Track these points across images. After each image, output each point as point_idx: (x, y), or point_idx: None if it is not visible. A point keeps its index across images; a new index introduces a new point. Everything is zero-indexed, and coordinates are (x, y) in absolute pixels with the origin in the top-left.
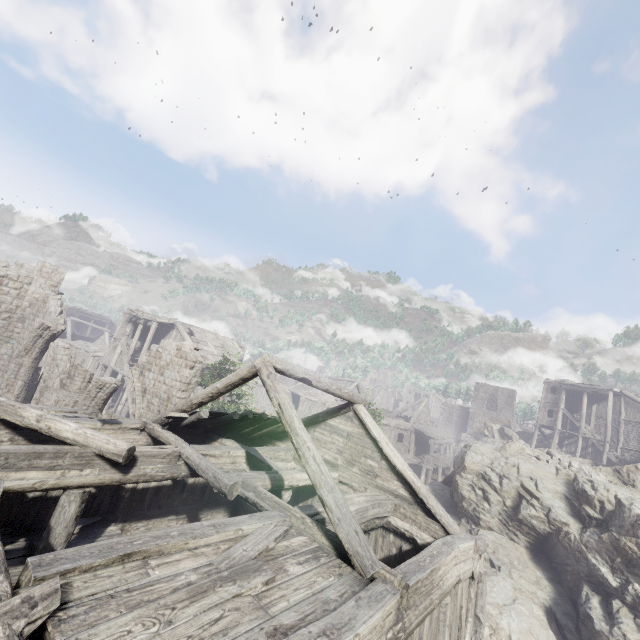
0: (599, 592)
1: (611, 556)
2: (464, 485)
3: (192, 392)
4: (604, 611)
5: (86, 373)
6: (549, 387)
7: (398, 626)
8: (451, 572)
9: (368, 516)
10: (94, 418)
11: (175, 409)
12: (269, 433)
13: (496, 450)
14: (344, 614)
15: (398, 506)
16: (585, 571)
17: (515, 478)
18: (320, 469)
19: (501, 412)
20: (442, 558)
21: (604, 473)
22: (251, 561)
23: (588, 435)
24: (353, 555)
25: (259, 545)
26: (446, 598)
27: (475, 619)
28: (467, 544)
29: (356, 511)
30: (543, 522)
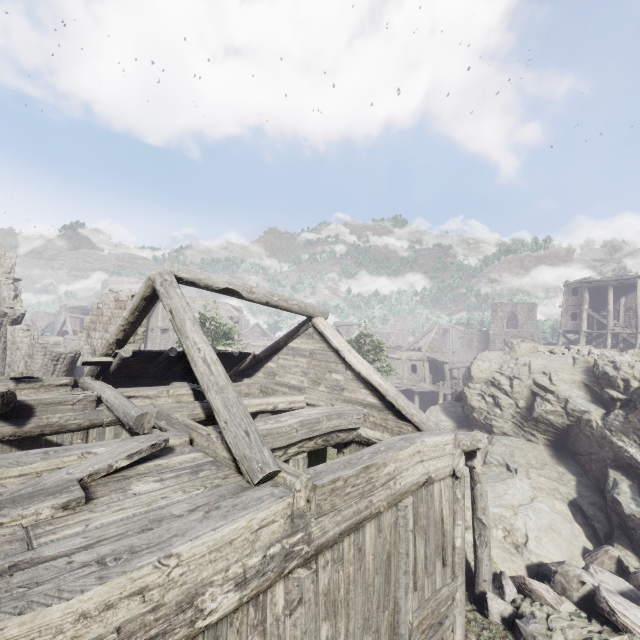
0: (629, 475)
1: (639, 435)
2: (473, 396)
3: (142, 343)
4: (635, 494)
5: (45, 350)
6: (570, 289)
7: (295, 538)
8: (412, 470)
9: (323, 429)
10: (9, 380)
11: (98, 355)
12: (236, 372)
13: (505, 354)
14: (168, 531)
15: (367, 415)
16: (611, 457)
17: (526, 377)
18: (210, 370)
19: (523, 328)
20: (389, 453)
21: (631, 356)
22: (56, 483)
23: (617, 330)
24: (239, 460)
25: (96, 465)
26: (406, 500)
27: (477, 523)
28: (440, 438)
29: (300, 423)
30: (561, 416)
